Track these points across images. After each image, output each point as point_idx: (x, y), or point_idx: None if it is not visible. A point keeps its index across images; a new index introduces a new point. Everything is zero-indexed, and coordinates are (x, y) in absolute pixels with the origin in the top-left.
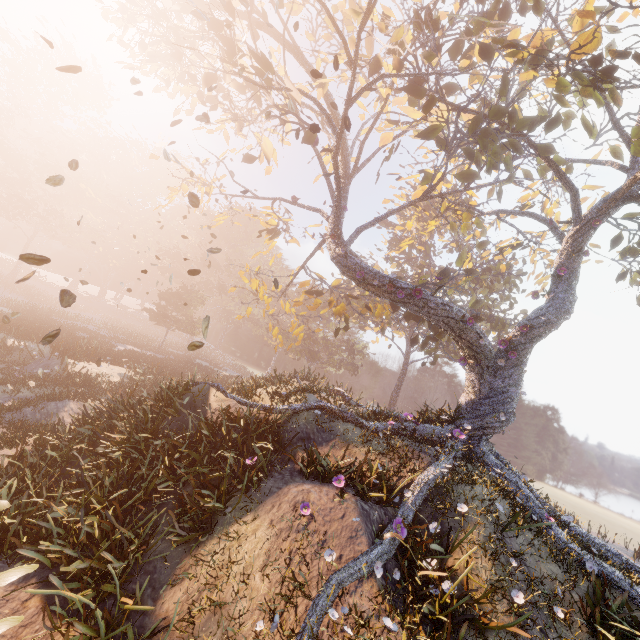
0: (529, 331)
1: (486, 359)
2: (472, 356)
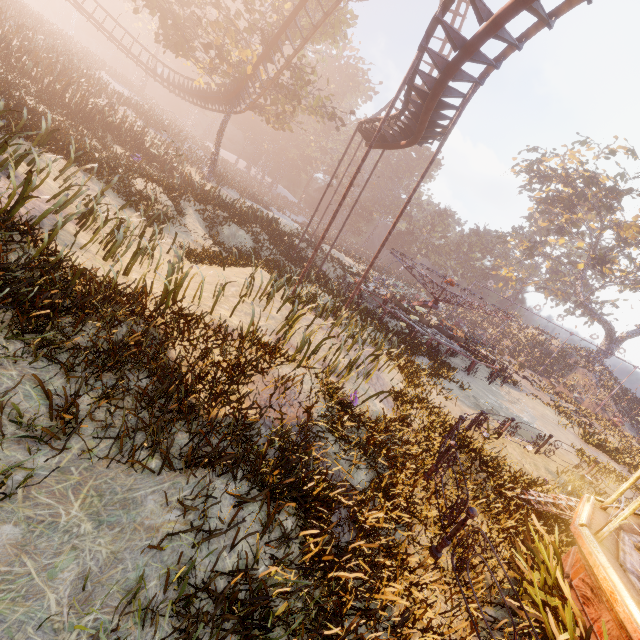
0: (629, 337)
1: (612, 340)
2: (609, 338)
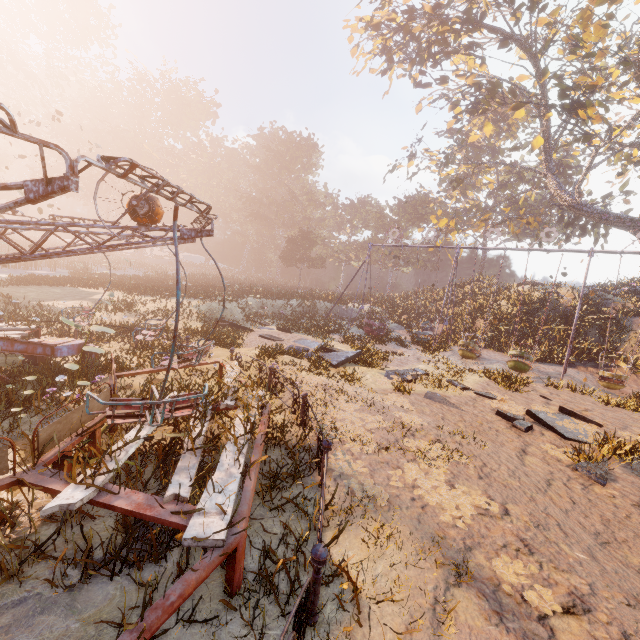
0: None
1: None
2: None
